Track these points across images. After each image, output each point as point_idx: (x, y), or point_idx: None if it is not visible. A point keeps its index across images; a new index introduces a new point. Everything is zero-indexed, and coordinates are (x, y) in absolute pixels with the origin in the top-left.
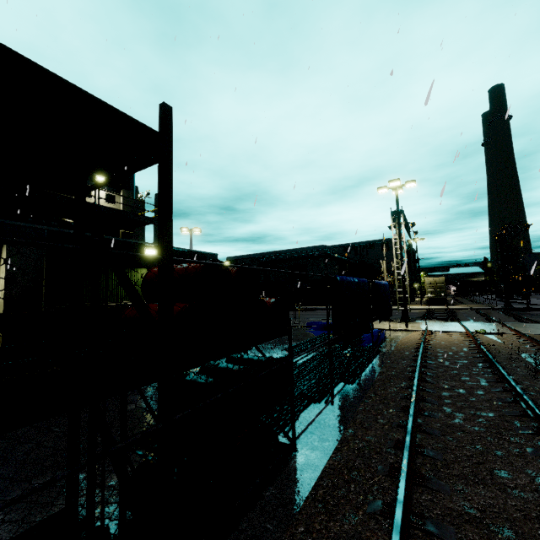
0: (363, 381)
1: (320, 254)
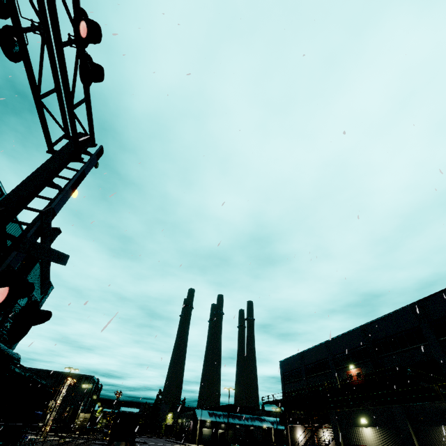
0: None
1: None
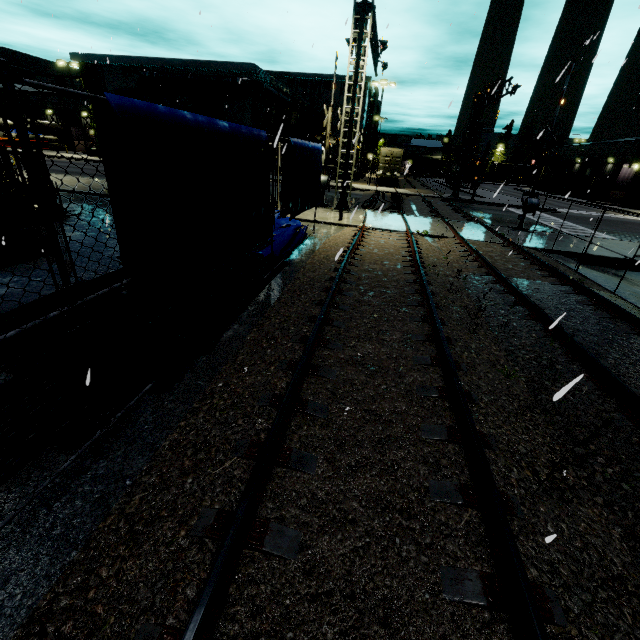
0: (224, 342)
1: (245, 81)
